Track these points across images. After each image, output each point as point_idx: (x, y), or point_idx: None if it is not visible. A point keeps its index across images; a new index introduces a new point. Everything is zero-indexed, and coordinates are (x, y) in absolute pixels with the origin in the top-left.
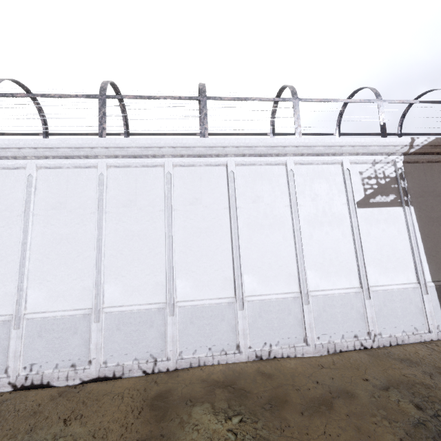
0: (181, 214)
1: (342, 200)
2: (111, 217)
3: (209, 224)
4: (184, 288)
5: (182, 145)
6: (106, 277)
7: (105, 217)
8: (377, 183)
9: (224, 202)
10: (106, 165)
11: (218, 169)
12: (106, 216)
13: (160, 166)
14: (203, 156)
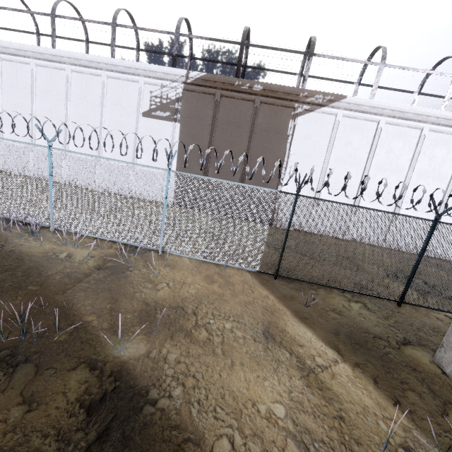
0: (40, 98)
1: (134, 109)
2: (5, 92)
3: (54, 107)
4: (39, 140)
5: (37, 51)
6: (4, 125)
7: (1, 91)
8: (161, 102)
9: (63, 95)
10: (1, 58)
11: (62, 72)
12: (2, 91)
13: (29, 64)
14: (52, 61)
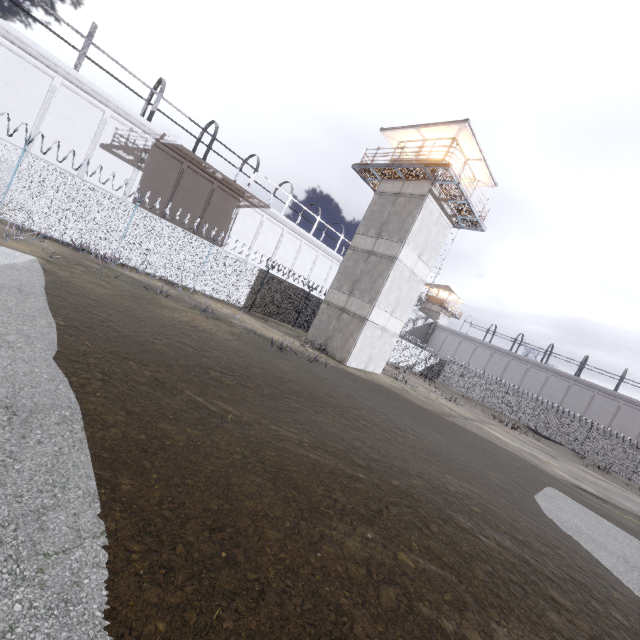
0: None
1: (90, 134)
2: None
3: None
4: None
5: None
6: None
7: None
8: (126, 144)
9: None
10: None
11: None
12: None
13: None
14: None
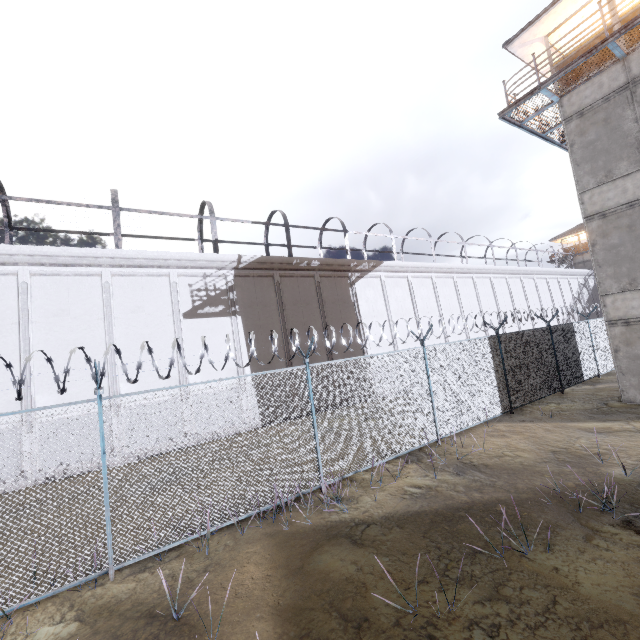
0: None
1: (167, 311)
2: None
3: None
4: None
5: None
6: None
7: None
8: (208, 295)
9: (12, 316)
10: None
11: (5, 279)
12: None
13: None
14: None
